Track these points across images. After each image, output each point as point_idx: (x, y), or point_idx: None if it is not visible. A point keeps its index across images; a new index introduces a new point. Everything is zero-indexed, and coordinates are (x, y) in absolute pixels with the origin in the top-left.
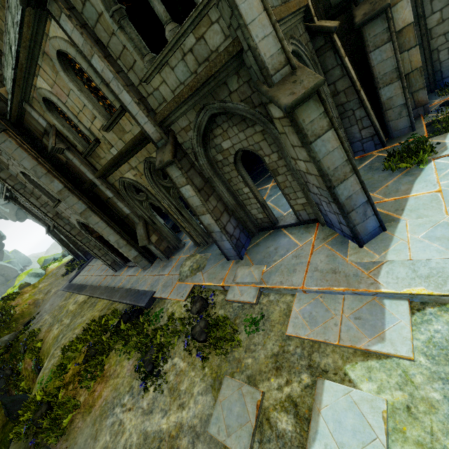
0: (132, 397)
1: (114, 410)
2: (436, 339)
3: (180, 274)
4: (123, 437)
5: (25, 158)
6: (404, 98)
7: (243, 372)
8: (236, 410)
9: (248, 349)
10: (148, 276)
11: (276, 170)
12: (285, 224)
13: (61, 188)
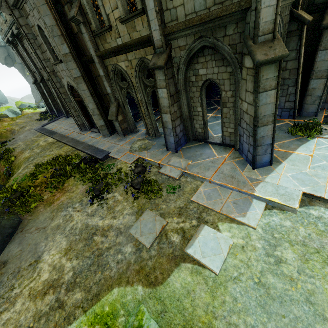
0: (81, 205)
1: (67, 208)
2: (271, 224)
3: (131, 148)
4: (72, 223)
5: (48, 16)
6: (322, 92)
7: (158, 211)
8: (149, 226)
9: (165, 201)
10: (106, 141)
11: (225, 103)
12: (212, 142)
13: (67, 52)
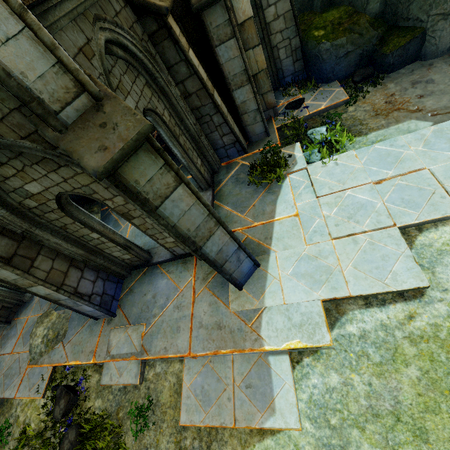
0: None
1: None
2: (315, 397)
3: (30, 351)
4: None
5: None
6: (256, 103)
7: None
8: None
9: None
10: None
11: (127, 214)
12: (160, 261)
13: None
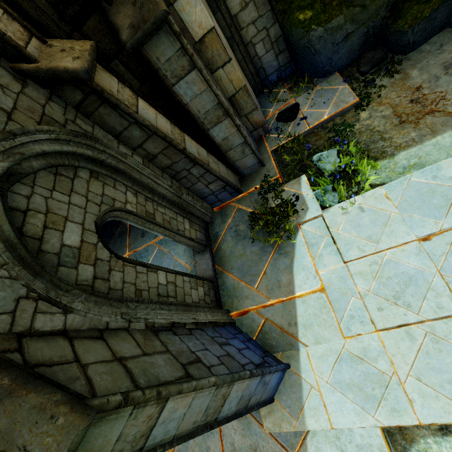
0: None
1: None
2: None
3: None
4: None
5: None
6: (242, 136)
7: None
8: None
9: None
10: None
11: None
12: None
13: None
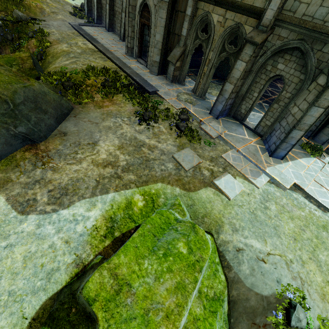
0: (130, 121)
1: (117, 118)
2: (268, 190)
3: (178, 96)
4: (122, 130)
5: None
6: None
7: (196, 152)
8: (189, 158)
9: (201, 148)
10: (154, 79)
11: (279, 101)
12: (247, 125)
13: None
